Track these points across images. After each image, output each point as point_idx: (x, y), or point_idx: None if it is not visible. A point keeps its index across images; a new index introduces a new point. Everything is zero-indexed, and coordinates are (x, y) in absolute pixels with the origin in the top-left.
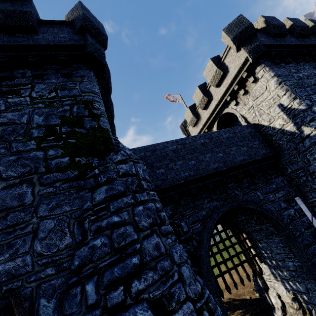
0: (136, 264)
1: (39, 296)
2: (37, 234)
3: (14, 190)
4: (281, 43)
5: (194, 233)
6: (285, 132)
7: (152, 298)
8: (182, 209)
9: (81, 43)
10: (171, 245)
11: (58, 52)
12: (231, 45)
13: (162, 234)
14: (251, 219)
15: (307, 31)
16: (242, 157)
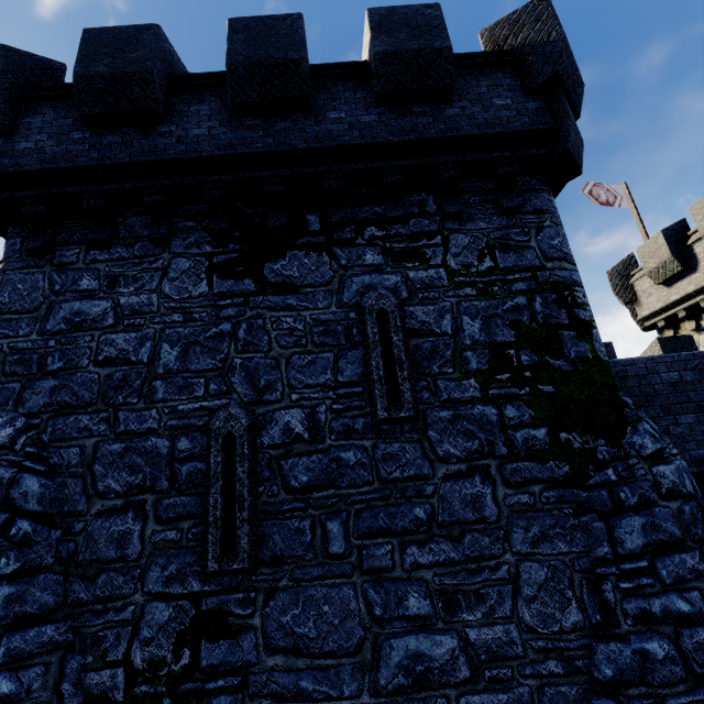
0: None
1: None
2: (518, 588)
3: (462, 486)
4: None
5: None
6: None
7: None
8: None
9: (550, 125)
10: None
11: (499, 153)
12: None
13: None
14: None
15: None
16: None
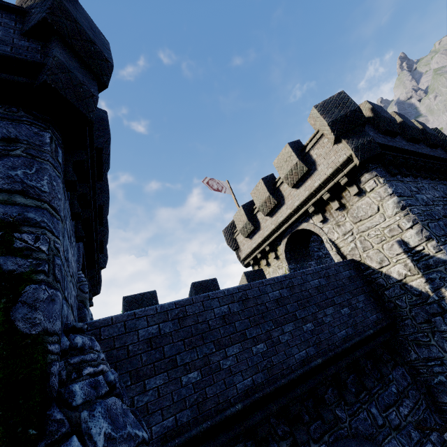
0: None
1: None
2: None
3: None
4: (395, 145)
5: None
6: (408, 288)
7: None
8: None
9: (31, 58)
10: None
11: None
12: (326, 131)
13: None
14: None
15: (419, 135)
16: (344, 331)
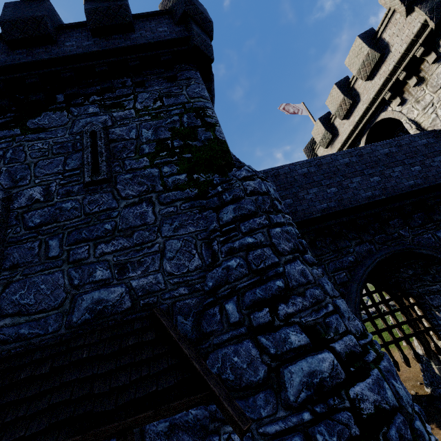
0: (281, 287)
1: (175, 313)
2: (164, 254)
3: (135, 209)
4: None
5: (337, 284)
6: None
7: (304, 323)
8: (319, 251)
9: (185, 35)
10: (319, 275)
11: (159, 51)
12: (397, 6)
13: (307, 263)
14: (425, 275)
15: None
16: (412, 181)
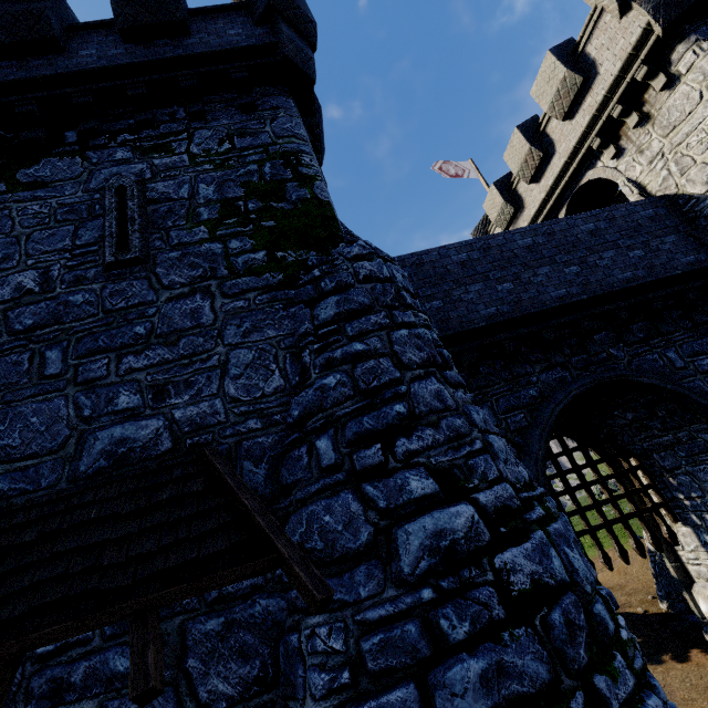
0: (402, 413)
1: (241, 457)
2: (227, 370)
3: (183, 304)
4: None
5: (511, 431)
6: None
7: (434, 465)
8: (484, 381)
9: (270, 41)
10: (465, 400)
11: (229, 65)
12: (606, 1)
13: (448, 383)
14: (651, 419)
15: None
16: (629, 273)
